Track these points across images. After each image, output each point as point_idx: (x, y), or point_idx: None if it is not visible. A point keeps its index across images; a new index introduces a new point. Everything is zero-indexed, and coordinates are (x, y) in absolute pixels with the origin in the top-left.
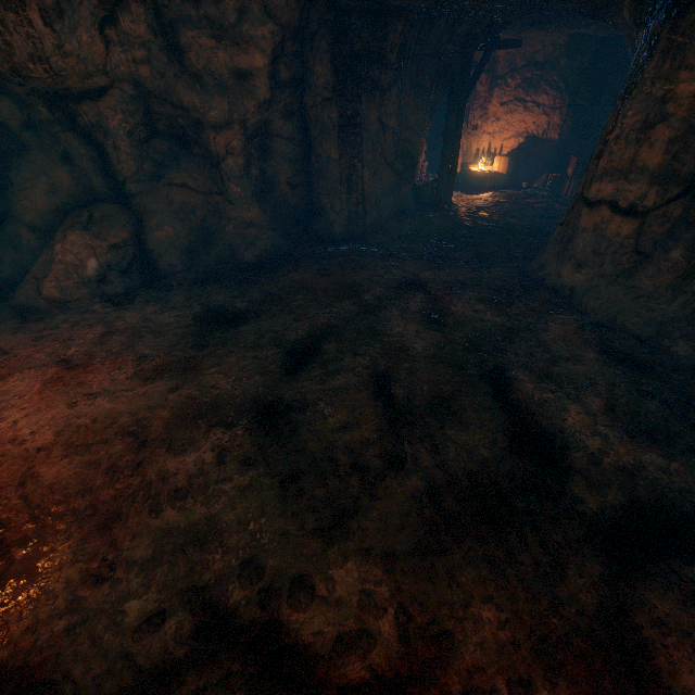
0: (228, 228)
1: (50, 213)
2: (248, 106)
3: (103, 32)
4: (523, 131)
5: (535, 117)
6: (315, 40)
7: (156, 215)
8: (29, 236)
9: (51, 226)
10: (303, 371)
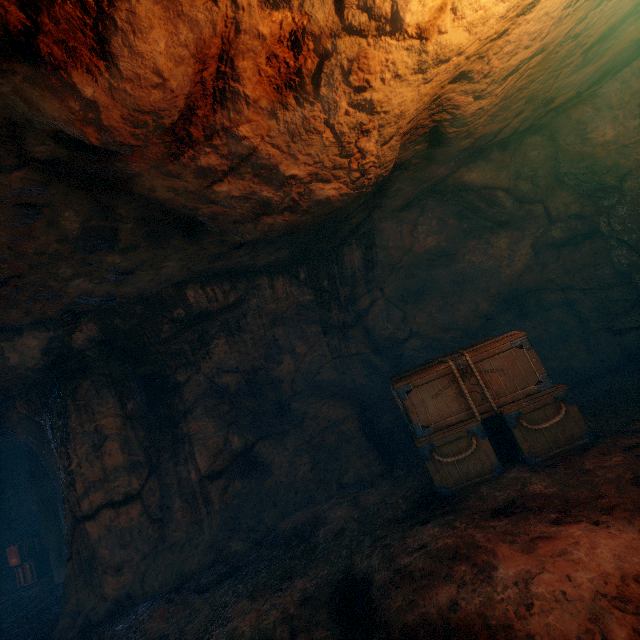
0: None
1: None
2: None
3: None
4: None
5: None
6: None
7: None
8: None
9: None
10: None
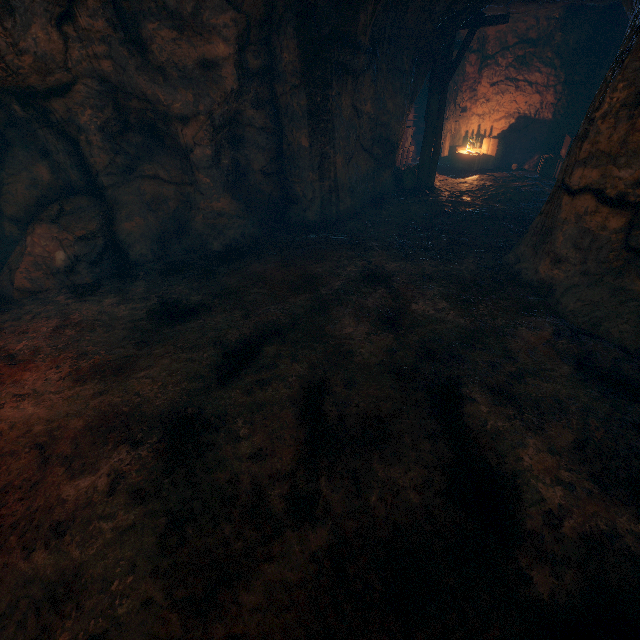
0: (198, 218)
1: (31, 206)
2: (214, 97)
3: (61, 28)
4: (515, 112)
5: (527, 97)
6: (281, 26)
7: (127, 207)
8: (12, 228)
9: (33, 218)
10: (236, 377)
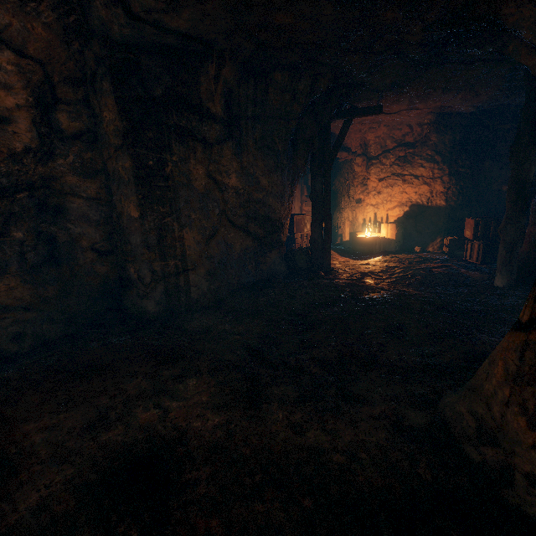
0: None
1: None
2: None
3: None
4: (406, 201)
5: (416, 187)
6: (96, 82)
7: None
8: None
9: None
10: None
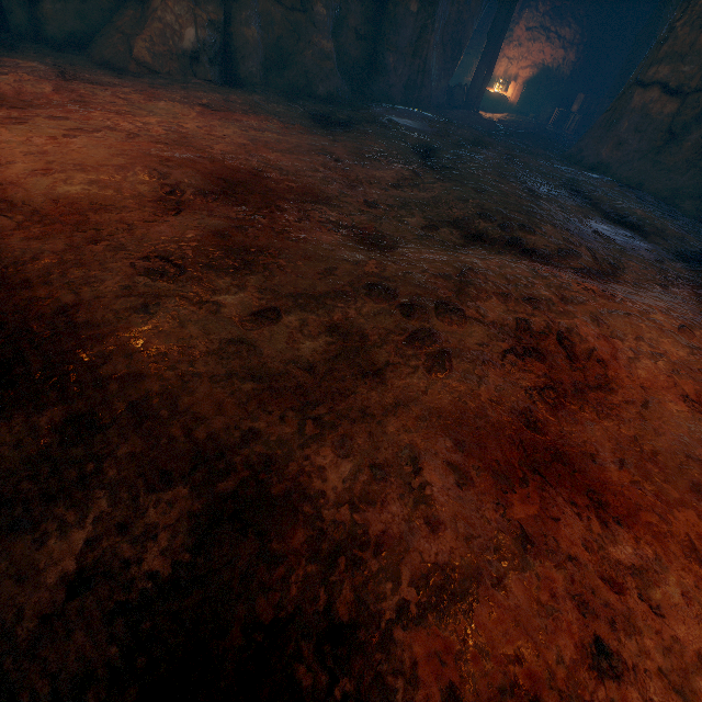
0: (307, 53)
1: None
2: None
3: None
4: (540, 63)
5: (554, 50)
6: None
7: (246, 9)
8: None
9: None
10: (432, 160)
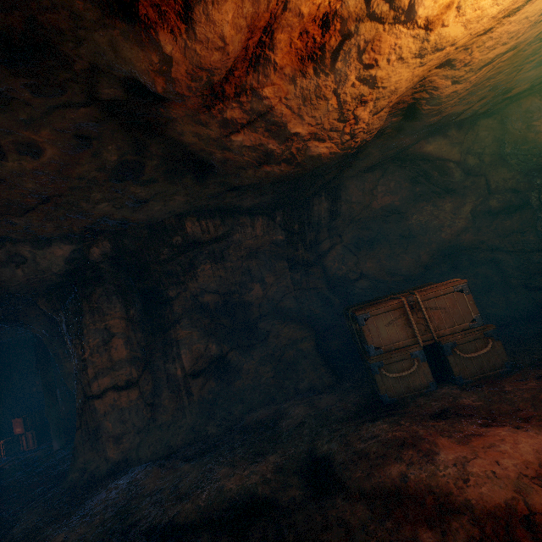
0: None
1: None
2: None
3: None
4: None
5: None
6: None
7: None
8: None
9: None
10: None
